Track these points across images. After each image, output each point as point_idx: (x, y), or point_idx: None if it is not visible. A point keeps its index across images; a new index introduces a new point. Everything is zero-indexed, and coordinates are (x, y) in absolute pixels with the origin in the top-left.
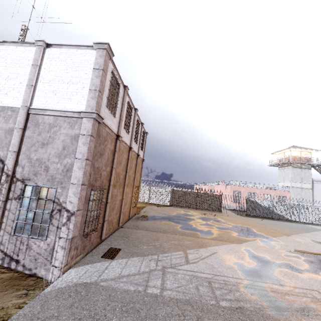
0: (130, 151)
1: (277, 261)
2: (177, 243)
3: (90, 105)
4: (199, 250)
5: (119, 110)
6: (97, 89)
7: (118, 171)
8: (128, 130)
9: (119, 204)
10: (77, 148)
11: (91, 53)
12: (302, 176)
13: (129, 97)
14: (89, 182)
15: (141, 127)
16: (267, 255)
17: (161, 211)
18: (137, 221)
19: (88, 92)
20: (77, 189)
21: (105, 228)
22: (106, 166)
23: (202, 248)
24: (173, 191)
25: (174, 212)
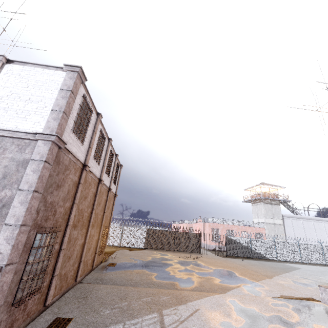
0: (100, 184)
1: (266, 313)
2: (150, 300)
3: (49, 126)
4: (178, 308)
5: (88, 137)
6: (62, 109)
7: (81, 207)
8: (99, 160)
9: (79, 251)
10: (24, 177)
11: (60, 74)
12: (273, 212)
13: (102, 125)
14: (35, 222)
15: (115, 158)
16: (254, 306)
17: (134, 256)
18: (102, 272)
19: (49, 112)
20: (13, 232)
21: (53, 288)
22: (65, 201)
23: (182, 304)
24: (148, 231)
25: (149, 257)
